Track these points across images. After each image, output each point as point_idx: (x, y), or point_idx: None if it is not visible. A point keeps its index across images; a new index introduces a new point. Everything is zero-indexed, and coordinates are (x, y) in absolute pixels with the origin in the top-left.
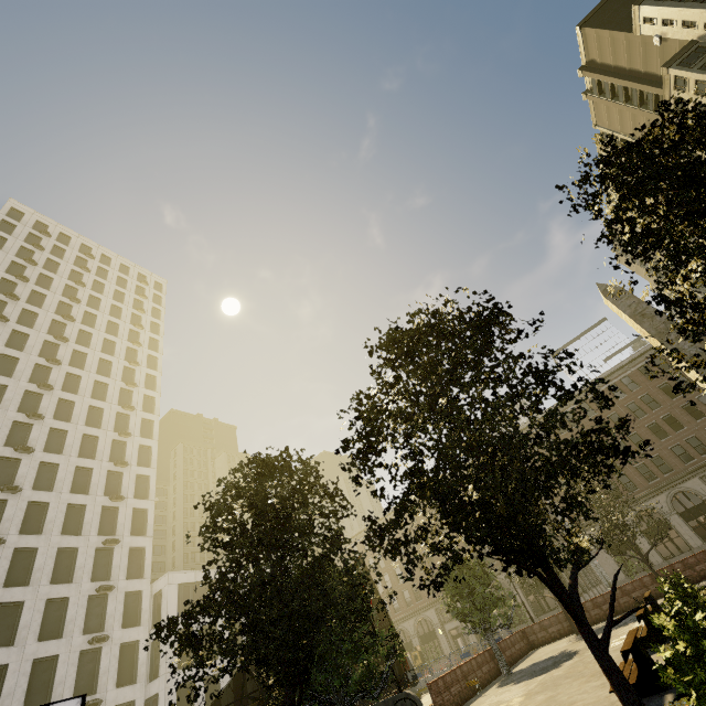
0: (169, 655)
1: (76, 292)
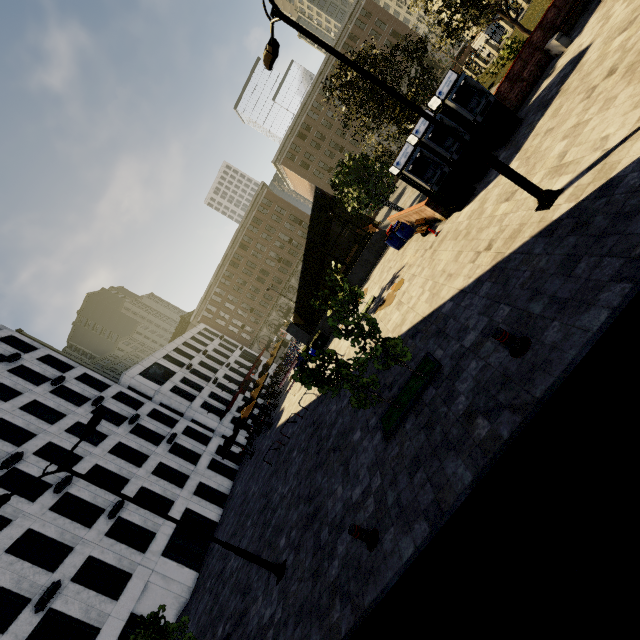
0: (180, 402)
1: None
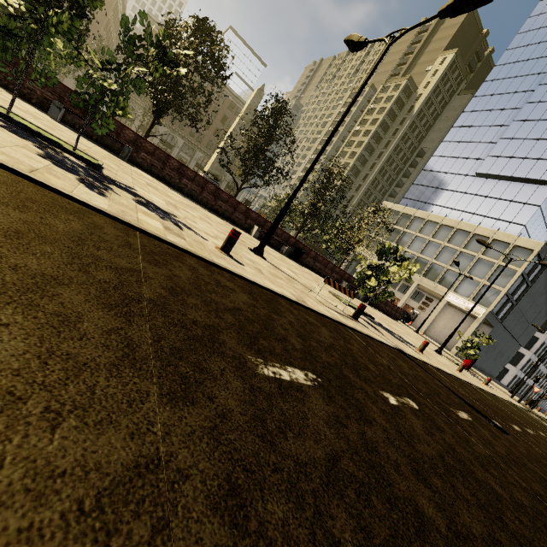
0: None
1: None
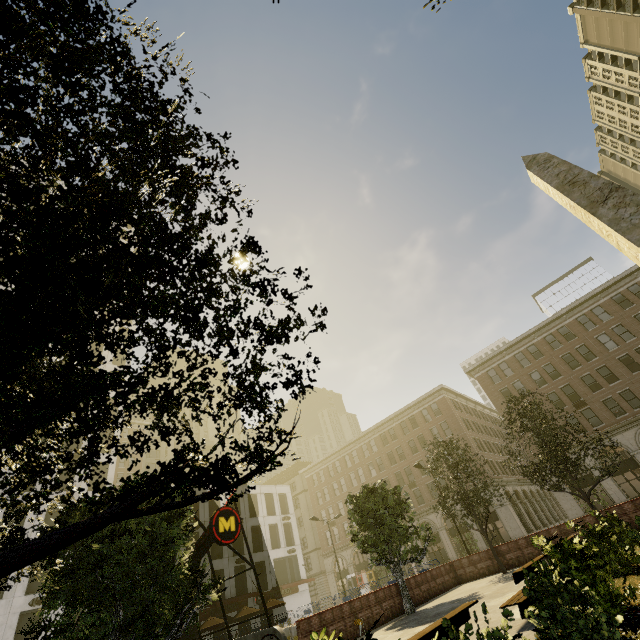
0: None
1: None
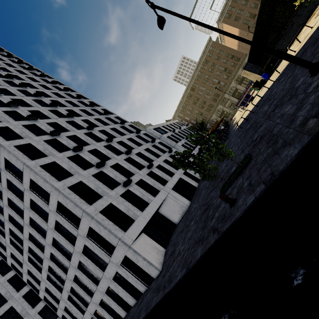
0: (171, 141)
1: None
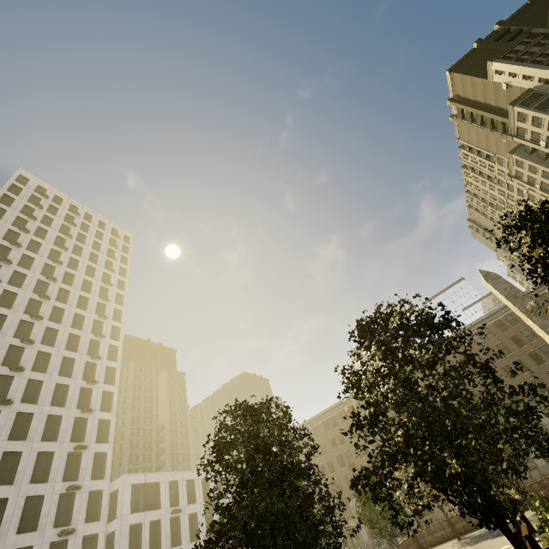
0: (122, 547)
1: (64, 242)
